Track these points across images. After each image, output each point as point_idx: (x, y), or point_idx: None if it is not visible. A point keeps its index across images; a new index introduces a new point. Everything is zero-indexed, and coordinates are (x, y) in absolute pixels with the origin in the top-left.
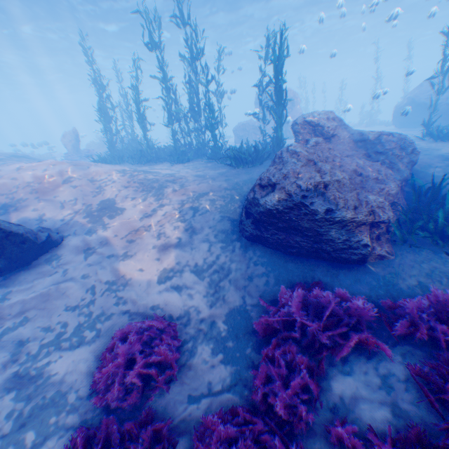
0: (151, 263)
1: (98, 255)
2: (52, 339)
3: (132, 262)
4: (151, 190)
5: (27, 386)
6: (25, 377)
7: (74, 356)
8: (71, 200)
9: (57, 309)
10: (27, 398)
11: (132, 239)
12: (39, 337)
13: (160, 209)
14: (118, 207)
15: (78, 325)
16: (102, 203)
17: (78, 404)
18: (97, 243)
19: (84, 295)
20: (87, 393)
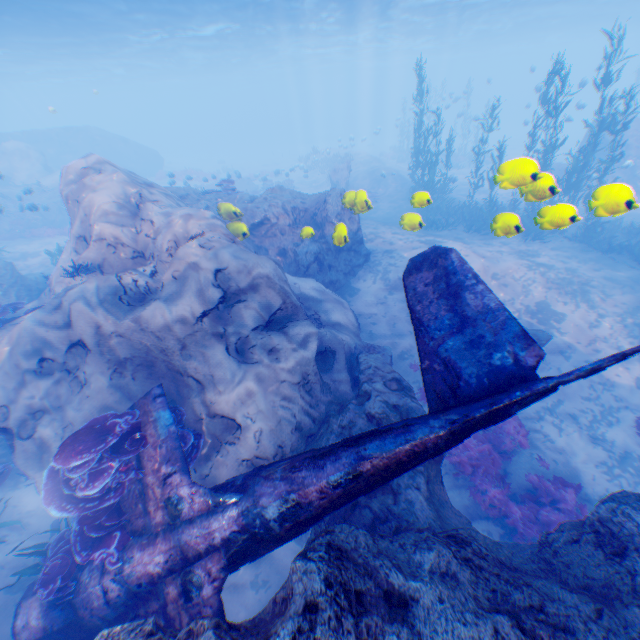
0: (623, 372)
1: (573, 358)
2: (589, 417)
3: (607, 369)
4: (576, 296)
5: (600, 442)
6: (594, 437)
7: (611, 430)
8: (507, 299)
9: (574, 397)
10: (606, 448)
11: (594, 348)
12: (579, 415)
13: (600, 320)
14: (555, 312)
15: (597, 411)
16: (536, 306)
17: (637, 457)
18: (564, 348)
19: (586, 390)
20: (637, 453)
